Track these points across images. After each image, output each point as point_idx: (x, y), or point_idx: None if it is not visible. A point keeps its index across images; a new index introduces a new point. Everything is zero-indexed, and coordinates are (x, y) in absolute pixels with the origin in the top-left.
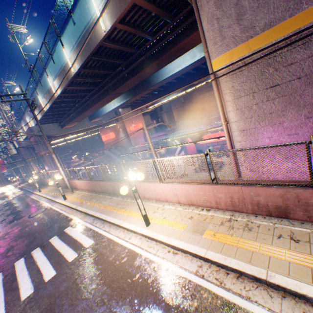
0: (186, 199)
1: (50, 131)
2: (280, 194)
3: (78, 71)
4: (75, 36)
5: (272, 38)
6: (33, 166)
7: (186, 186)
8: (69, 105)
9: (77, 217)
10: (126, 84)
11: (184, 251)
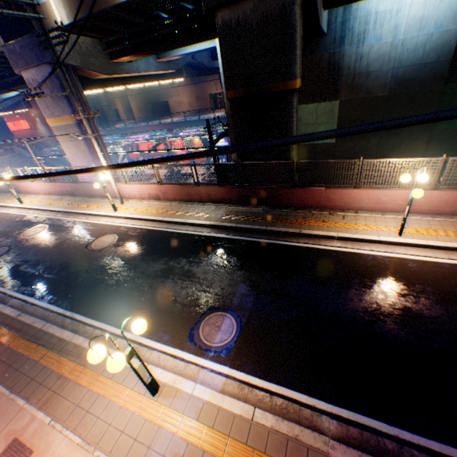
0: (48, 191)
1: None
2: (71, 186)
3: None
4: None
5: (63, 122)
6: None
7: (45, 184)
8: None
9: None
10: (15, 89)
11: (33, 209)
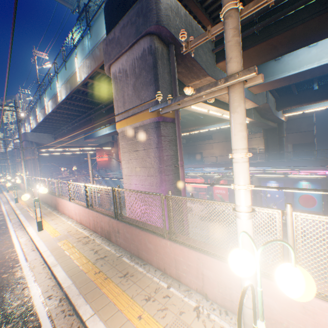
0: (80, 218)
1: (42, 139)
2: (108, 221)
3: (63, 100)
4: (65, 77)
5: (135, 122)
6: (20, 167)
7: (80, 207)
8: (61, 122)
9: (9, 217)
10: (105, 119)
11: (38, 249)
